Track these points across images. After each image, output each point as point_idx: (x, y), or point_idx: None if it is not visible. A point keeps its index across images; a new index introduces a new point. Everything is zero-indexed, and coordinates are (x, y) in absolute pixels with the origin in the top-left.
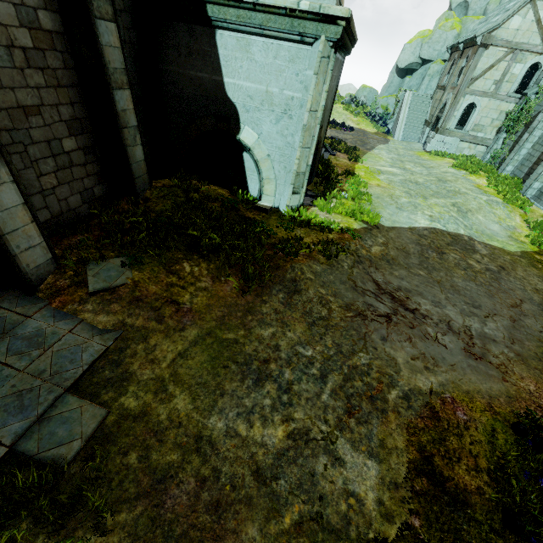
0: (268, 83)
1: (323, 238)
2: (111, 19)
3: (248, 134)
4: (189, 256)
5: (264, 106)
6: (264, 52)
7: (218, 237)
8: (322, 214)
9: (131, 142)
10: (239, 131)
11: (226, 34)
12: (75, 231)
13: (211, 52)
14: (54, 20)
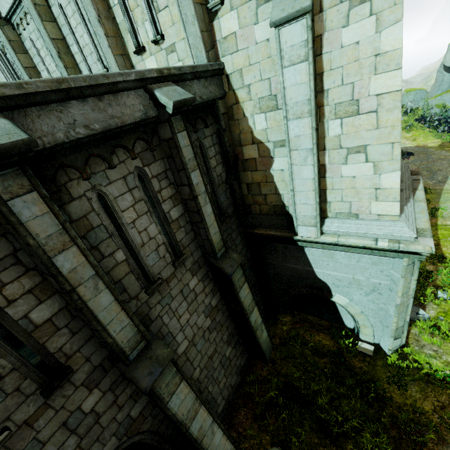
0: (353, 274)
1: (447, 410)
2: (244, 282)
3: (339, 299)
4: (323, 441)
5: (352, 285)
6: (346, 258)
7: (340, 414)
8: (428, 344)
9: (260, 333)
10: (331, 296)
11: (312, 249)
12: (238, 406)
13: (302, 256)
14: (217, 297)
